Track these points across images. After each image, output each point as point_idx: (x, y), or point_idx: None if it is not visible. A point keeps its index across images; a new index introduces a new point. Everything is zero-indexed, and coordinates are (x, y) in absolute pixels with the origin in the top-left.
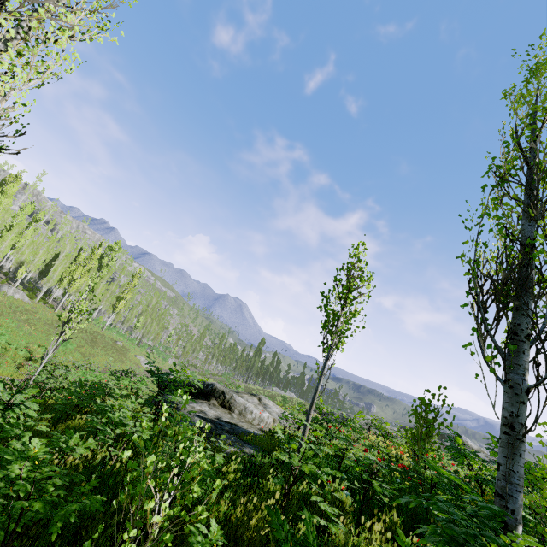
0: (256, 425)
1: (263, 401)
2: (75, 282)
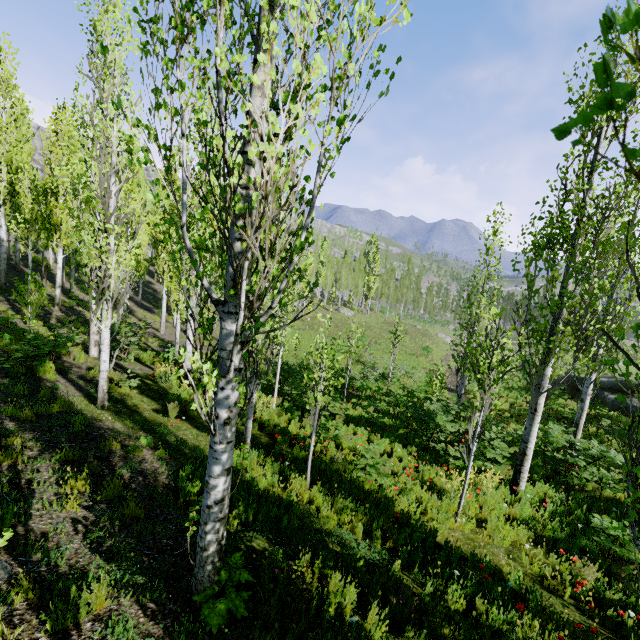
0: None
1: None
2: (371, 288)
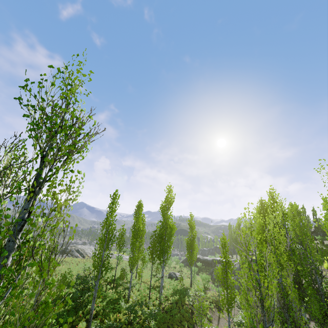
0: None
1: None
2: None
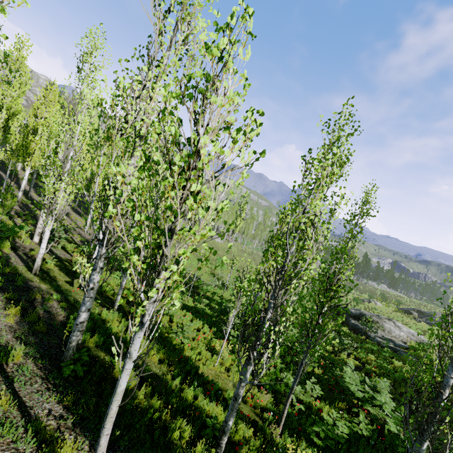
0: (398, 338)
1: (396, 323)
2: (237, 226)
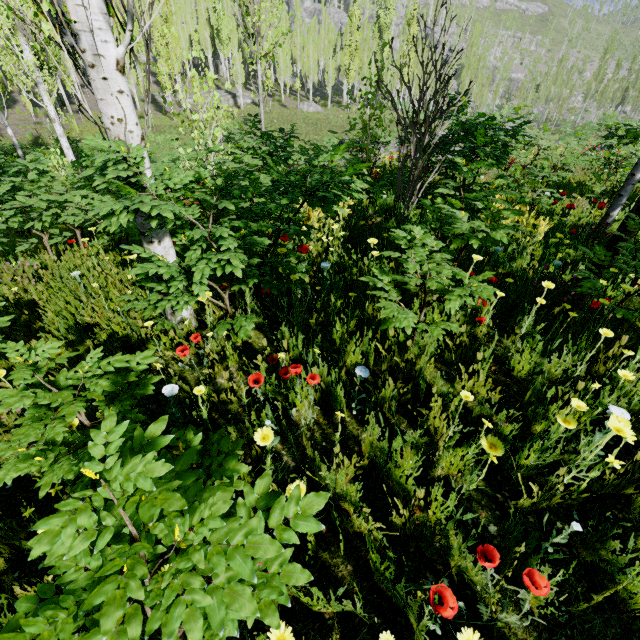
0: None
1: None
2: (350, 71)
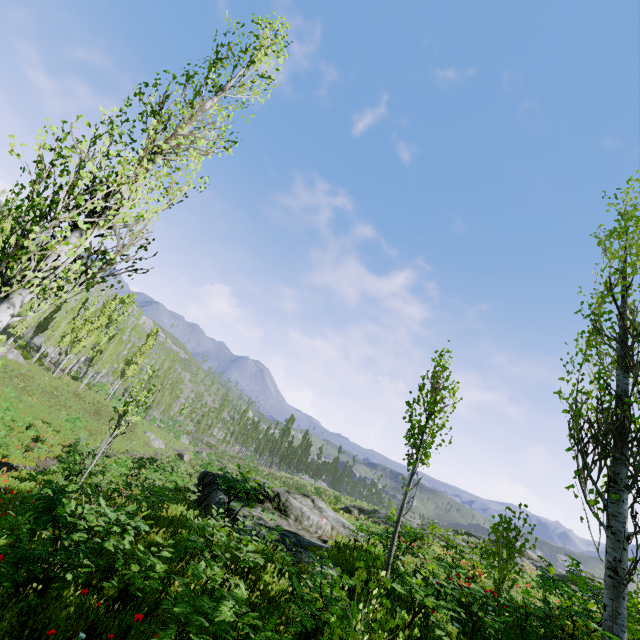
0: (314, 532)
1: (316, 503)
2: (80, 341)
